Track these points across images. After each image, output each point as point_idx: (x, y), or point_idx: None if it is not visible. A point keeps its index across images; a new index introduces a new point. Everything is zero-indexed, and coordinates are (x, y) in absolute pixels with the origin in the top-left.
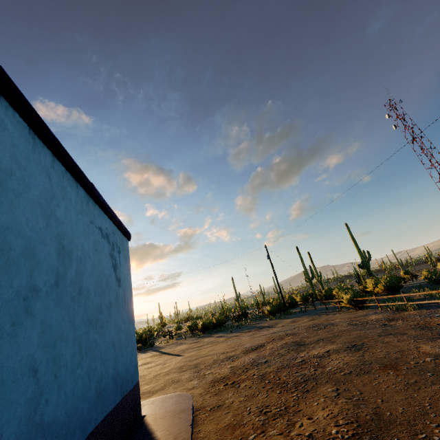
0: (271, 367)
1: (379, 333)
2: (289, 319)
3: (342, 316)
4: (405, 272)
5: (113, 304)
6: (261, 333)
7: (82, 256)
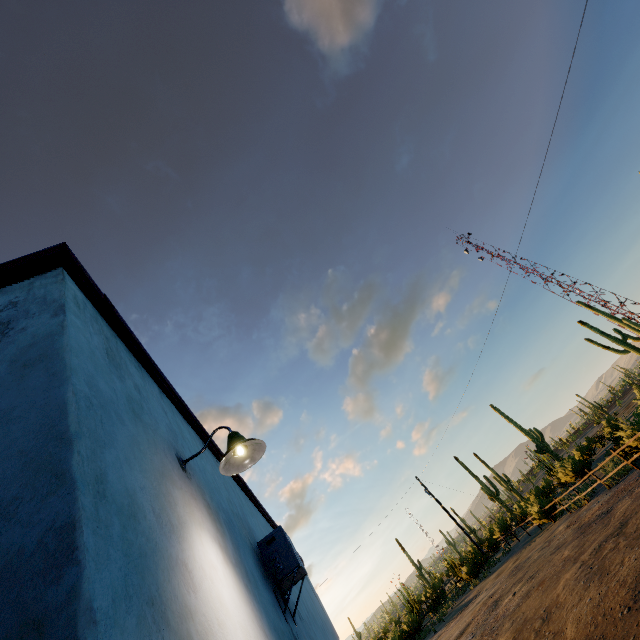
0: (477, 636)
1: (551, 552)
2: (494, 573)
3: (539, 540)
4: (608, 421)
5: (332, 630)
6: (467, 611)
7: (312, 597)
